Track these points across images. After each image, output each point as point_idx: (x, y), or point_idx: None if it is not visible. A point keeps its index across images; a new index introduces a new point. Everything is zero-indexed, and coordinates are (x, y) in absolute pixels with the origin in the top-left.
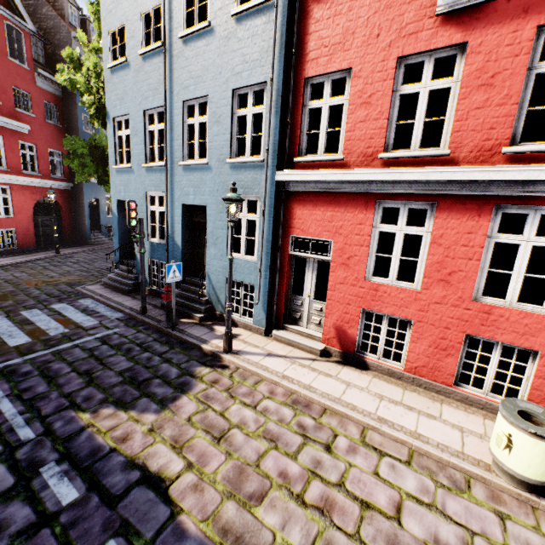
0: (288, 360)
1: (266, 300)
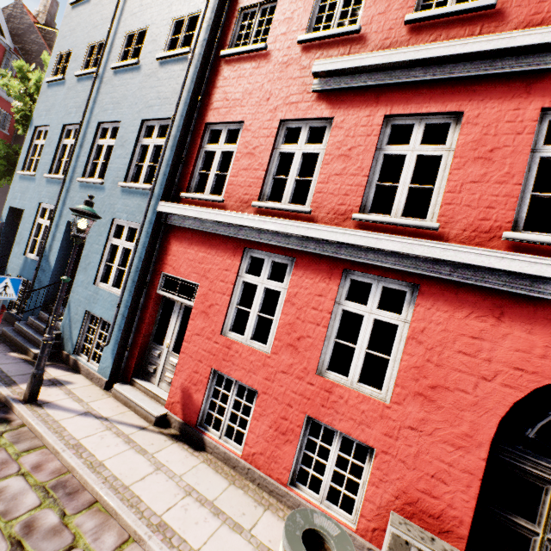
0: (105, 424)
1: (118, 343)
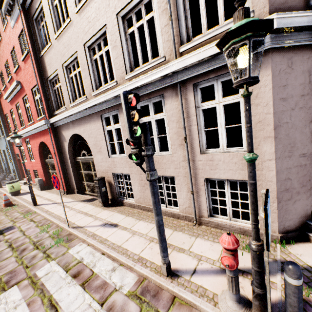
0: None
1: (17, 172)
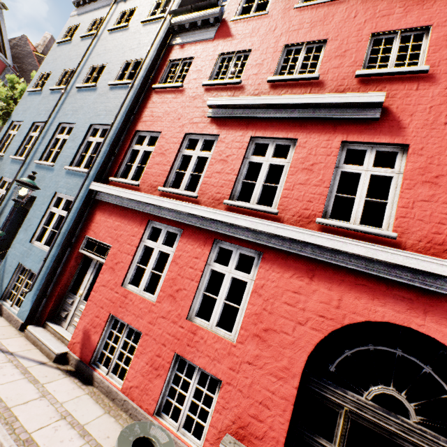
0: (8, 357)
1: (39, 290)
